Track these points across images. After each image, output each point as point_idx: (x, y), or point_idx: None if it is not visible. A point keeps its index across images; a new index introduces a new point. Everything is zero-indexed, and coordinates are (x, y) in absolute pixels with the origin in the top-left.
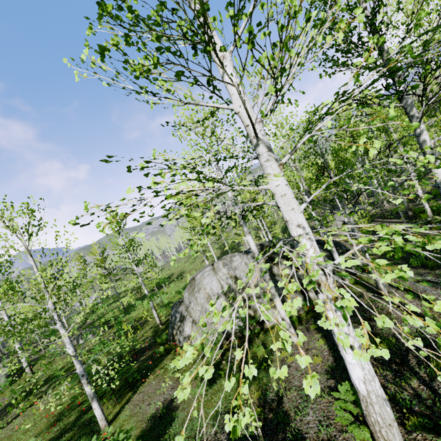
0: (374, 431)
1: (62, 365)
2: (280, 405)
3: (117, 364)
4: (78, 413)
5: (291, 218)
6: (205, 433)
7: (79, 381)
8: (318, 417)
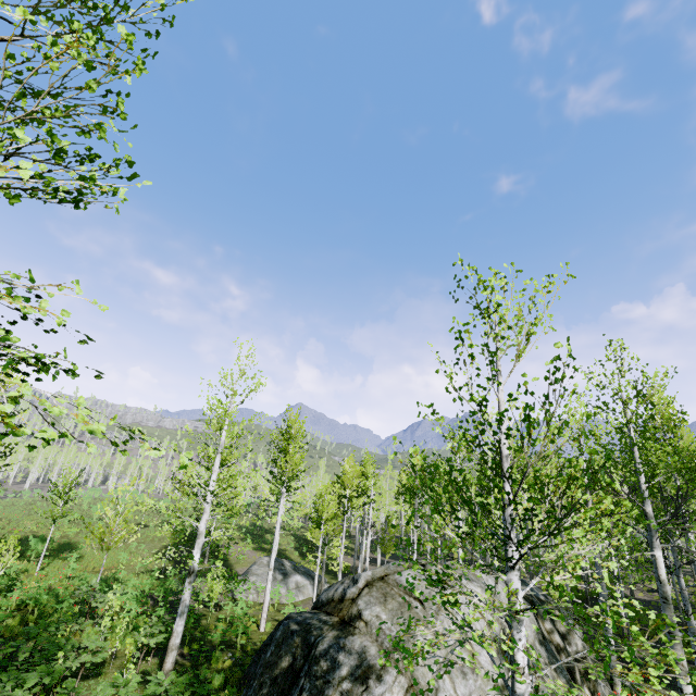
0: None
1: None
2: None
3: None
4: None
5: None
6: None
7: None
8: None
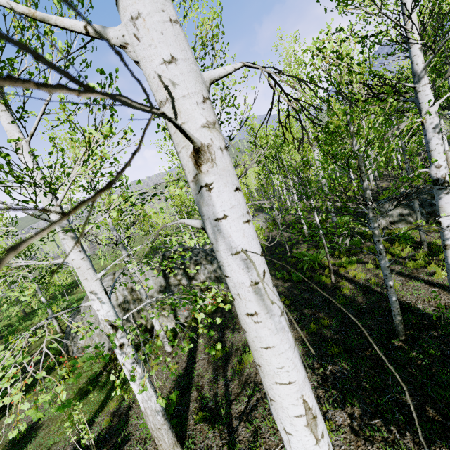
0: (151, 433)
1: None
2: (128, 412)
3: None
4: None
5: (85, 286)
6: (56, 448)
7: None
8: None
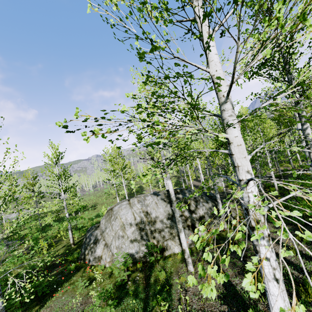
0: None
1: None
2: None
3: (35, 278)
4: None
5: (242, 164)
6: None
7: None
8: None
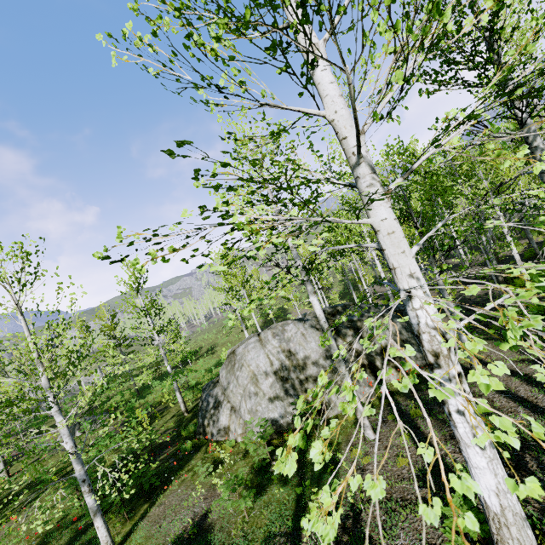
0: None
1: (51, 465)
2: (358, 523)
3: (133, 465)
4: (72, 533)
5: (400, 264)
6: None
7: (76, 488)
8: (413, 541)
